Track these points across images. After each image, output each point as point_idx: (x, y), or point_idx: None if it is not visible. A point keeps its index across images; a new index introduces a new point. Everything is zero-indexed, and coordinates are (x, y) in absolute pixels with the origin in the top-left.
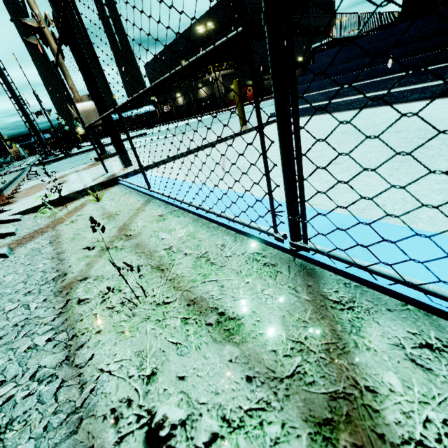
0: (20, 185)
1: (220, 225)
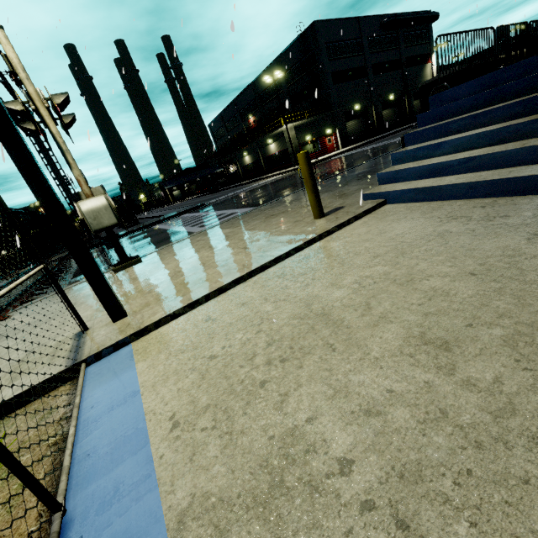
0: (4, 318)
1: None
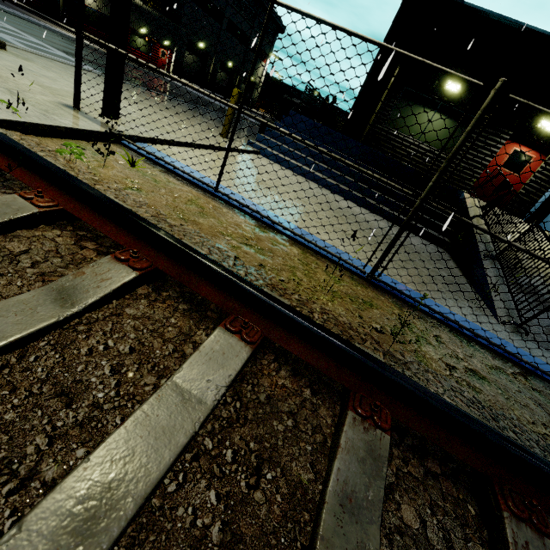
0: None
1: (317, 253)
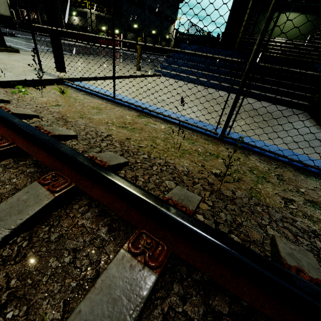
0: None
1: (181, 126)
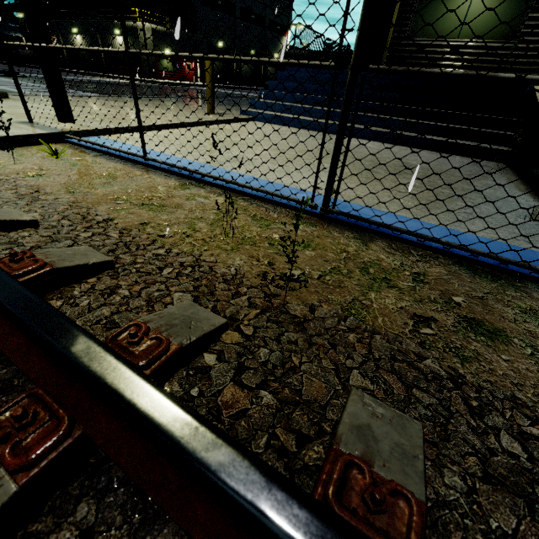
0: None
1: (255, 198)
